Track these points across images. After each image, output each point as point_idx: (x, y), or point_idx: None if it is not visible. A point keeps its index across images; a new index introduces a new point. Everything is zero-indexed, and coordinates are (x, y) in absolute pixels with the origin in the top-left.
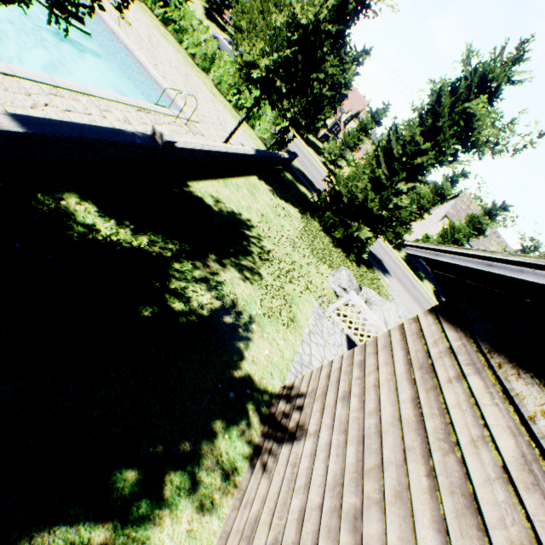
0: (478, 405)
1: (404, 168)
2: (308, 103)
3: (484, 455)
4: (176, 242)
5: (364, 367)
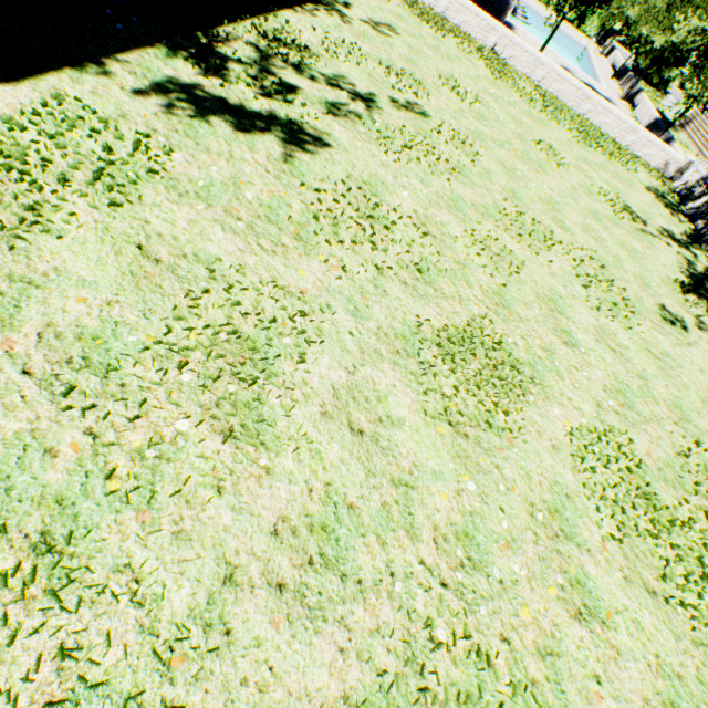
0: None
1: None
2: None
3: None
4: None
5: None
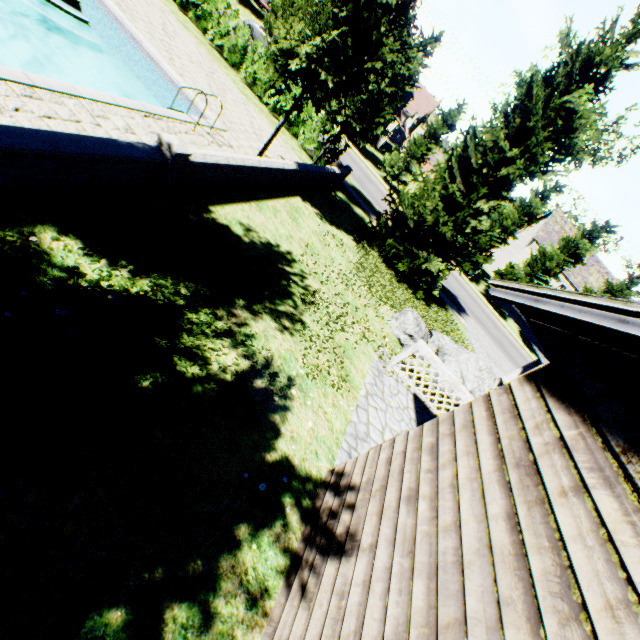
0: (613, 543)
1: (485, 182)
2: (363, 103)
3: (632, 638)
4: (191, 285)
5: (437, 455)
